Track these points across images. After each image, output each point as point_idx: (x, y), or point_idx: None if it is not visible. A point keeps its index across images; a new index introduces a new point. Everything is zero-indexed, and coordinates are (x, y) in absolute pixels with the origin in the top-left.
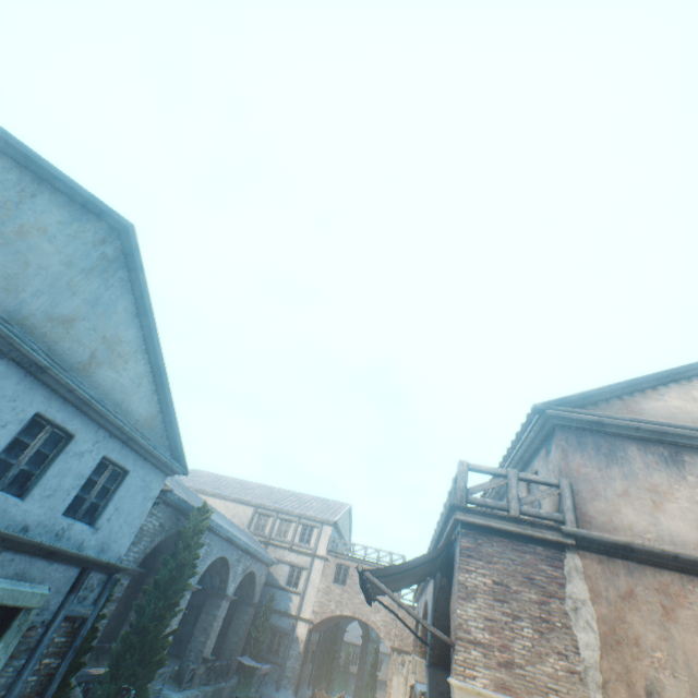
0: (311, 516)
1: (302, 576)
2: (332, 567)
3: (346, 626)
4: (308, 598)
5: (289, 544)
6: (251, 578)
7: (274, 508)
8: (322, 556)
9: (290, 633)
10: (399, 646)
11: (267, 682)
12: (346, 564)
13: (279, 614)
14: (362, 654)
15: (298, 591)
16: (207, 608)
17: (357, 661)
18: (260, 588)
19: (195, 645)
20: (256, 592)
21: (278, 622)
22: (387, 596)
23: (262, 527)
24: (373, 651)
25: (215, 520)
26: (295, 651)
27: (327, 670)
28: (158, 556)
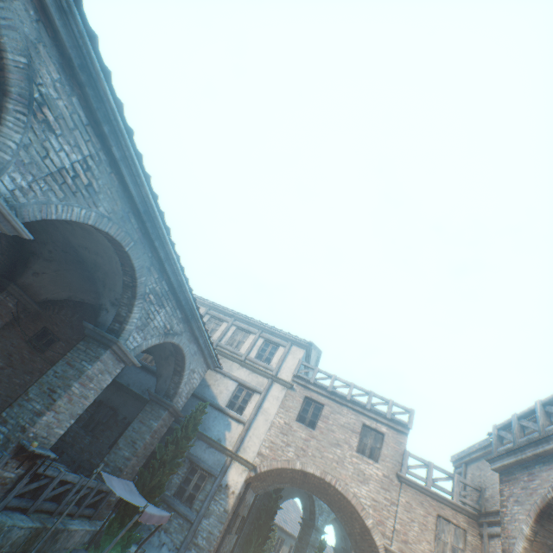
0: (277, 330)
1: (251, 401)
2: (296, 400)
3: (281, 502)
4: (254, 432)
5: (241, 357)
6: (177, 367)
7: (230, 312)
8: (284, 382)
9: (217, 475)
10: (400, 552)
11: (163, 544)
12: (318, 400)
13: (207, 444)
14: (300, 544)
15: (241, 419)
16: (73, 355)
17: (280, 549)
18: (187, 390)
19: (17, 414)
20: (180, 393)
21: (203, 454)
22: (381, 462)
23: (210, 331)
24: (316, 544)
25: (109, 94)
26: (218, 507)
27: (255, 552)
28: (31, 265)
